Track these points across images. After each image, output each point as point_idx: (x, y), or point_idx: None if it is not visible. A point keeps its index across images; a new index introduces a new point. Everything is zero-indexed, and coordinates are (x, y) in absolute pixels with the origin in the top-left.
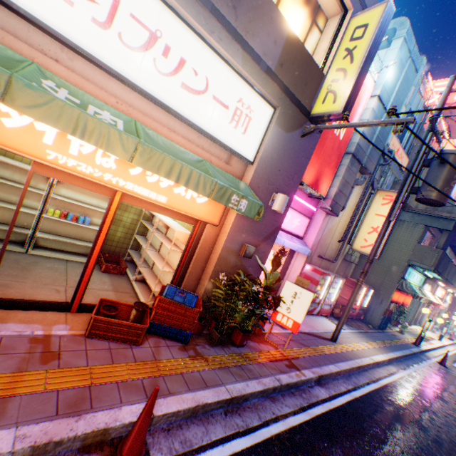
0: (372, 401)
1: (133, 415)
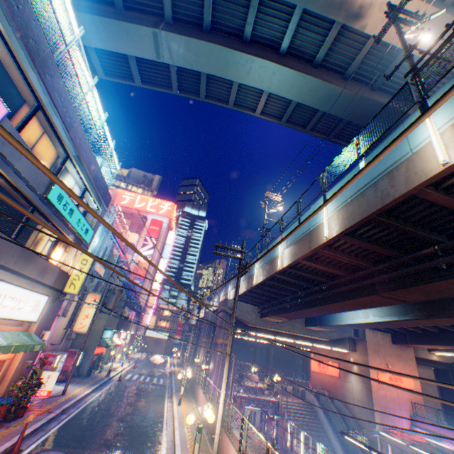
0: (86, 408)
1: (11, 443)
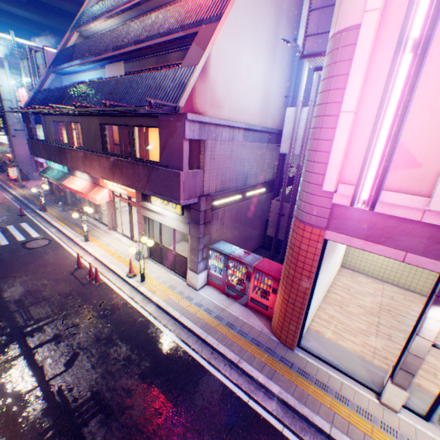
0: None
1: None
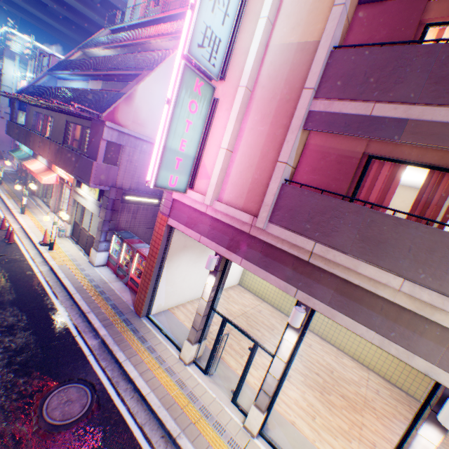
0: None
1: None
